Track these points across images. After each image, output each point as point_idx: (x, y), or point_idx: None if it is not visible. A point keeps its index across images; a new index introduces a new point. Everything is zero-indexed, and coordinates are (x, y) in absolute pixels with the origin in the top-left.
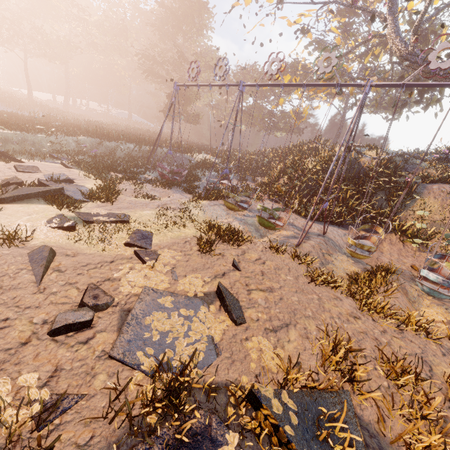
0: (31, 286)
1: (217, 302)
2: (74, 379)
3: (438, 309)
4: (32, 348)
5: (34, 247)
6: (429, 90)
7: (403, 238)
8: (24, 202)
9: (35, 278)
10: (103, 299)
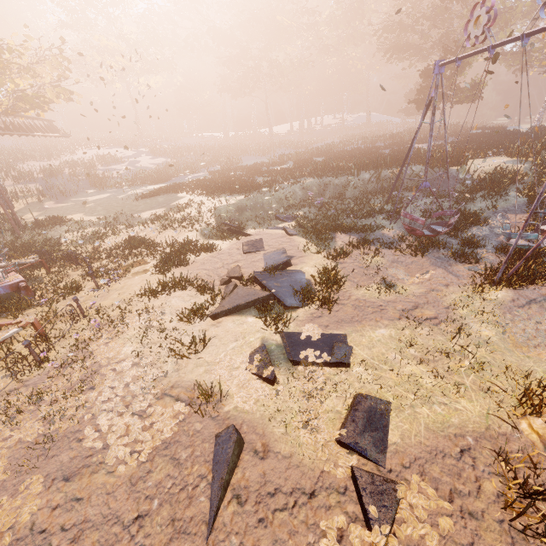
0: (201, 534)
1: None
2: None
3: None
4: None
5: (225, 420)
6: None
7: None
8: (236, 313)
9: (209, 509)
10: None
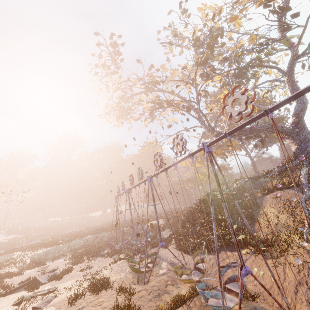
0: None
1: None
2: None
3: None
4: None
5: None
6: (255, 135)
7: (251, 250)
8: (18, 292)
9: None
10: None
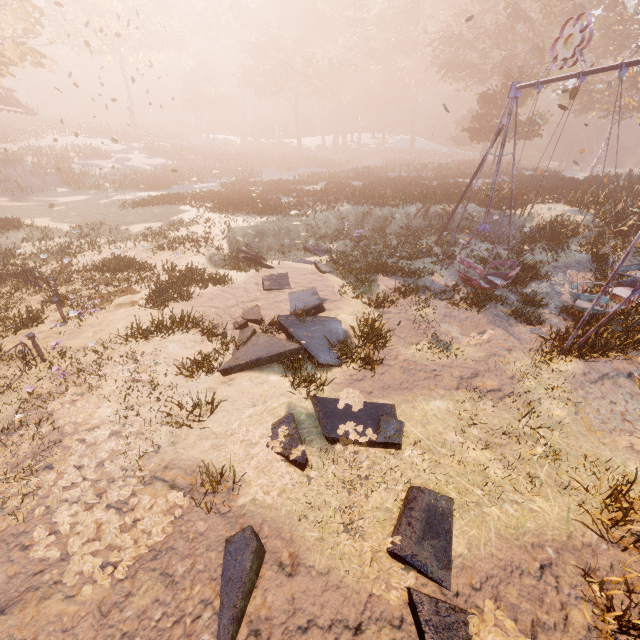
0: None
1: None
2: None
3: None
4: None
5: (238, 518)
6: None
7: None
8: (255, 368)
9: None
10: None
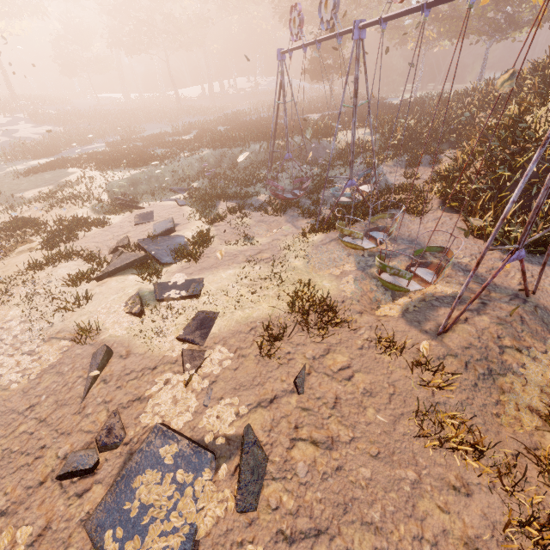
0: (77, 403)
1: (236, 458)
2: (52, 545)
3: None
4: (44, 491)
5: (101, 344)
6: None
7: None
8: (120, 274)
9: (84, 391)
10: (115, 436)
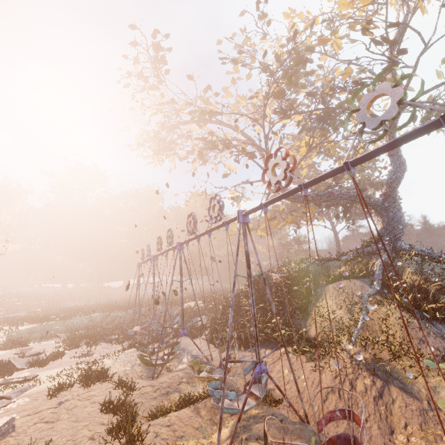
0: None
1: None
2: None
3: (230, 428)
4: None
5: None
6: (337, 203)
7: (294, 349)
8: None
9: None
10: None
